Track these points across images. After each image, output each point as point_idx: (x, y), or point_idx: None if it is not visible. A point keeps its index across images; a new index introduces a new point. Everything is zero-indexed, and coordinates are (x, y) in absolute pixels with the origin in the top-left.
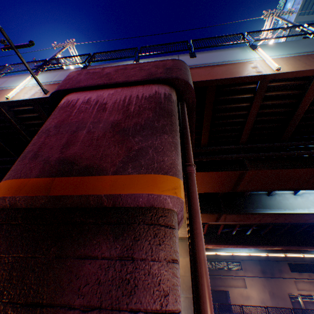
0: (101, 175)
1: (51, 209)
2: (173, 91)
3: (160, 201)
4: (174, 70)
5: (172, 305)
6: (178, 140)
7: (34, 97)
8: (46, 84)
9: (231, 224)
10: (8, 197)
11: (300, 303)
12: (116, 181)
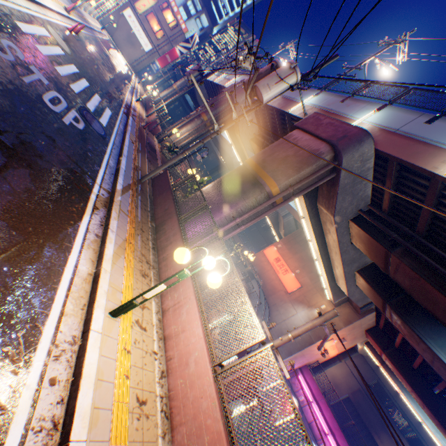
0: (263, 171)
1: (250, 172)
2: (331, 152)
3: (265, 185)
4: (345, 139)
5: (246, 201)
6: (295, 175)
7: (298, 116)
8: (313, 107)
9: (437, 375)
10: (247, 163)
11: None
12: (264, 174)
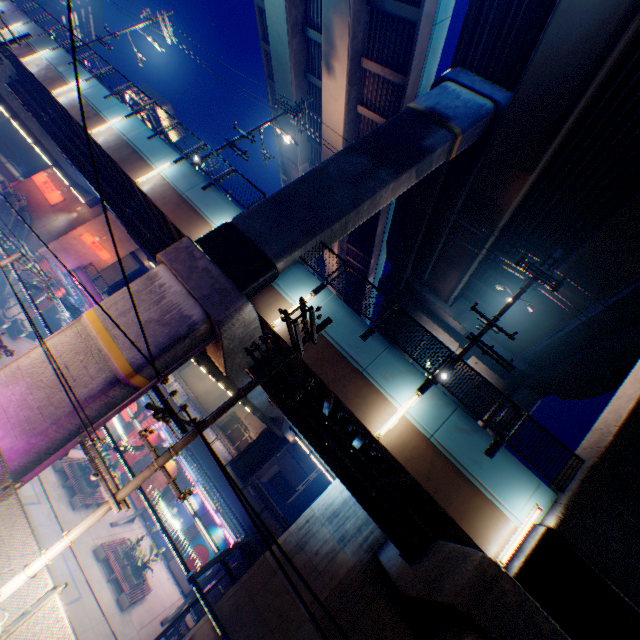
0: None
1: None
2: None
3: None
4: None
5: None
6: None
7: None
8: None
9: None
10: None
11: (234, 424)
12: None
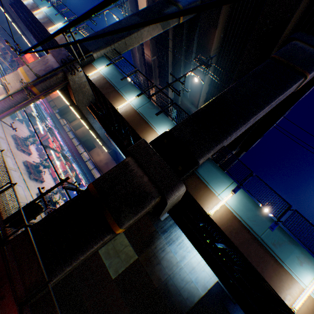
0: None
1: None
2: None
3: None
4: None
5: None
6: None
7: None
8: None
9: None
10: None
11: None
12: None
